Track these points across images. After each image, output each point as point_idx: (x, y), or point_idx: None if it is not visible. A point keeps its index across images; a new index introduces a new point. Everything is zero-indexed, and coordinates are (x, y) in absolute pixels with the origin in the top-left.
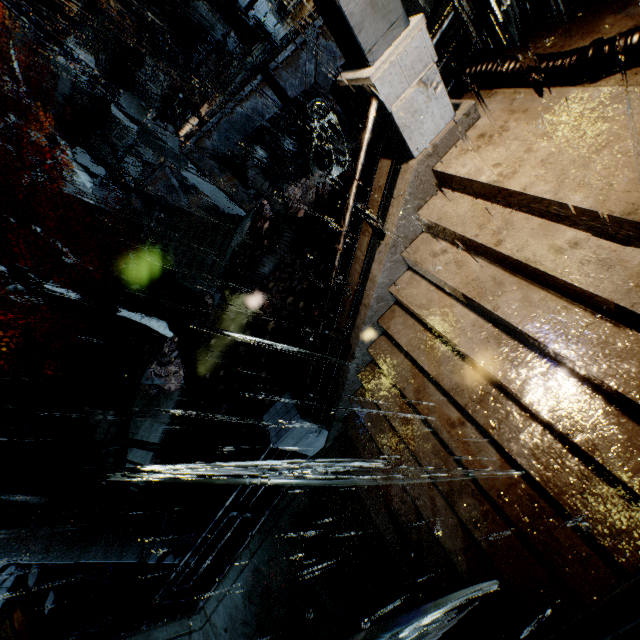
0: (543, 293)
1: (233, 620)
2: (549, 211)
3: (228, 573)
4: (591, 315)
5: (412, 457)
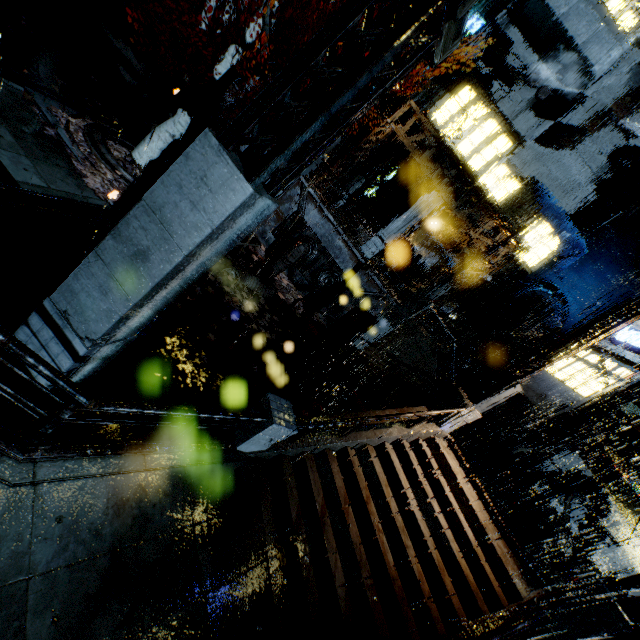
0: (443, 516)
1: (80, 516)
2: (460, 496)
3: (103, 458)
4: (453, 537)
5: (331, 525)
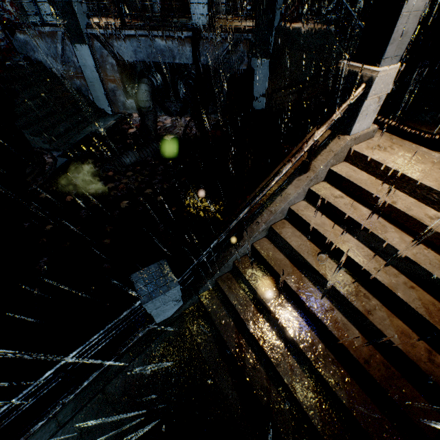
0: (411, 238)
1: None
2: (426, 196)
3: None
4: None
5: (273, 332)
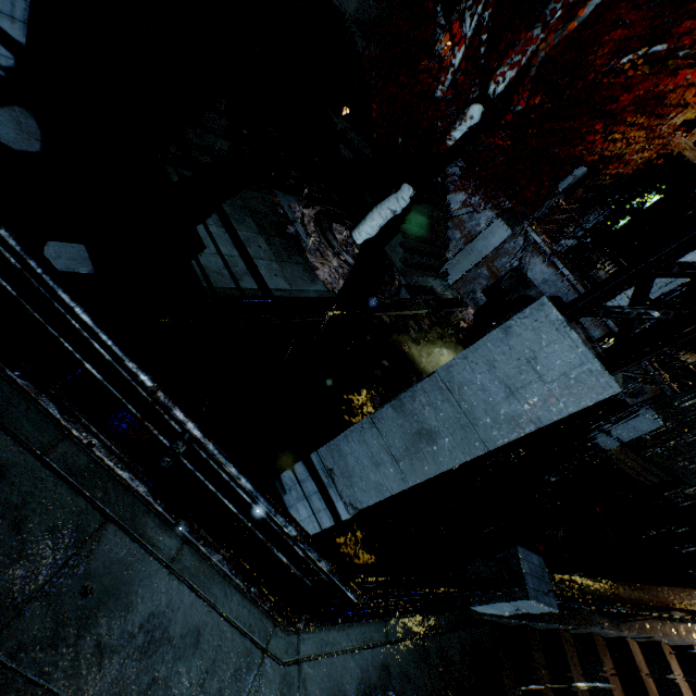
0: None
1: None
2: None
3: (350, 626)
4: None
5: None
